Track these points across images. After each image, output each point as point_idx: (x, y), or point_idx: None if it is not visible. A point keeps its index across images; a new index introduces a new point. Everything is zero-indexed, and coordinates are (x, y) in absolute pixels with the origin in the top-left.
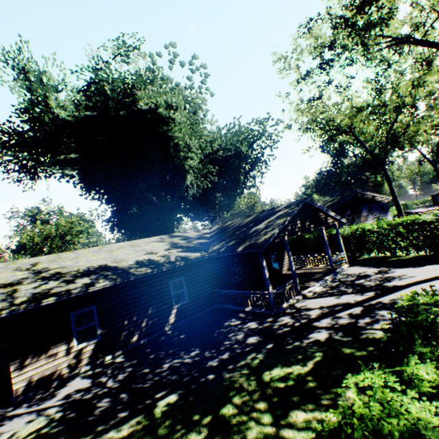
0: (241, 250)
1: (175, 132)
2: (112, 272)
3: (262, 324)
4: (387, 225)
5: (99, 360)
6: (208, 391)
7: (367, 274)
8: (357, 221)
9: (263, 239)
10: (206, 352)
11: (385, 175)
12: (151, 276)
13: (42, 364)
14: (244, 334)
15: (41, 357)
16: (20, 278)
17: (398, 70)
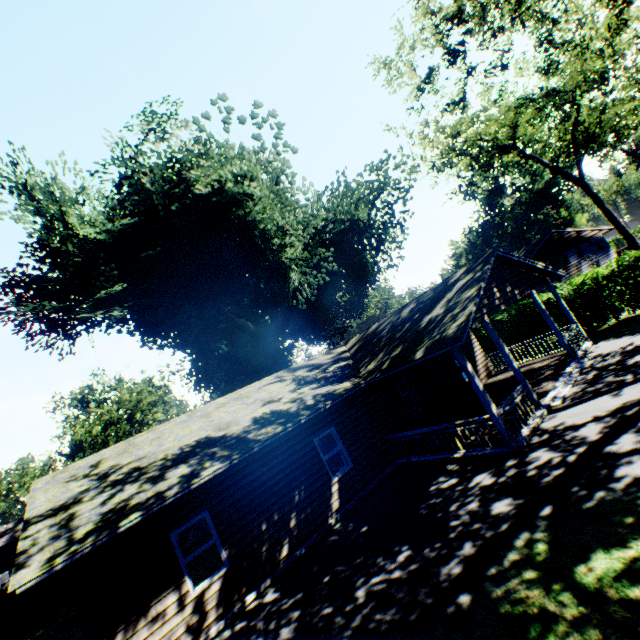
0: (422, 355)
1: (256, 214)
2: (220, 447)
3: (502, 474)
4: (638, 259)
5: (235, 606)
6: (476, 635)
7: (638, 345)
8: (566, 276)
9: (456, 327)
10: (425, 551)
11: (590, 194)
12: (284, 438)
13: (142, 639)
14: (479, 500)
15: (138, 625)
16: (78, 493)
17: (575, 20)
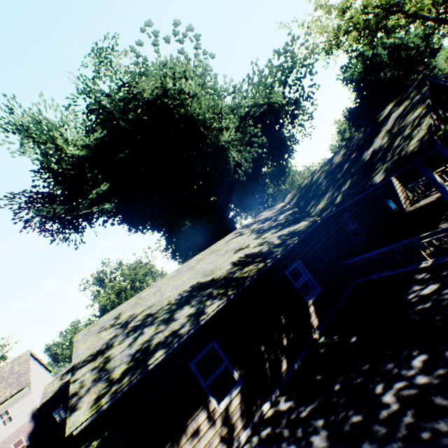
0: (384, 177)
1: (194, 110)
2: (213, 288)
3: None
4: None
5: (255, 415)
6: None
7: None
8: None
9: (417, 142)
10: (447, 354)
11: None
12: (261, 275)
13: None
14: None
15: (180, 442)
16: (108, 340)
17: None
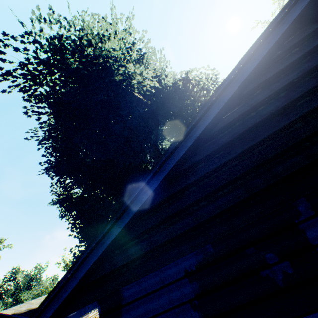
0: None
1: None
2: None
3: None
4: None
5: None
6: None
7: None
8: None
9: None
10: None
11: None
12: None
13: None
14: None
15: None
16: None
17: None
